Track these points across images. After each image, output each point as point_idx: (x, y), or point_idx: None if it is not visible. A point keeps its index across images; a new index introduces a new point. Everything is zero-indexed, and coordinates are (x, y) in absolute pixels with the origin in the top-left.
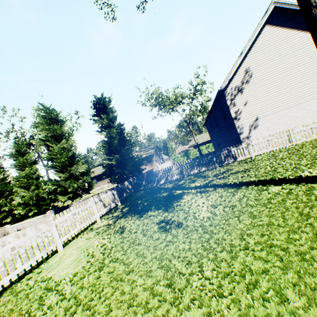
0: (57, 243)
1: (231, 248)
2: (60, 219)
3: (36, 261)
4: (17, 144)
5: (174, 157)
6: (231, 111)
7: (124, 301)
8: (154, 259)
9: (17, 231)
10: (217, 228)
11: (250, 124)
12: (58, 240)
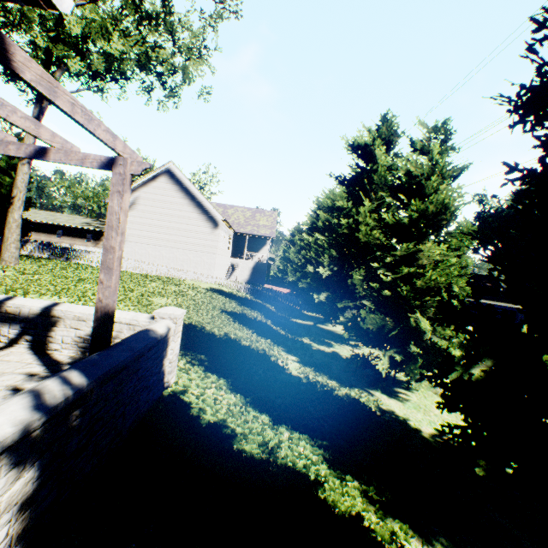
0: None
1: None
2: None
3: None
4: None
5: None
6: None
7: None
8: None
9: None
10: None
11: None
12: None
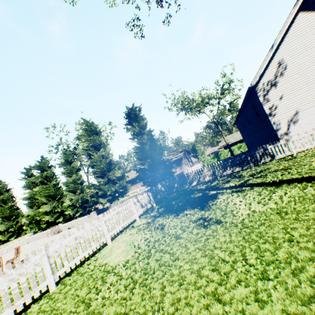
0: (106, 237)
1: (273, 240)
2: (107, 216)
3: (92, 251)
4: (65, 154)
5: (204, 159)
6: (264, 107)
7: (174, 281)
8: (196, 250)
9: (68, 229)
10: (258, 223)
11: (288, 118)
12: (107, 234)
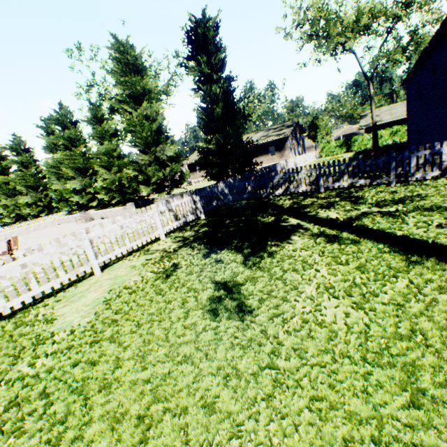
0: (92, 264)
1: None
2: (97, 233)
3: (60, 284)
4: (92, 105)
5: (323, 146)
6: None
7: None
8: (153, 379)
9: (101, 219)
10: (302, 371)
11: None
12: (93, 261)
